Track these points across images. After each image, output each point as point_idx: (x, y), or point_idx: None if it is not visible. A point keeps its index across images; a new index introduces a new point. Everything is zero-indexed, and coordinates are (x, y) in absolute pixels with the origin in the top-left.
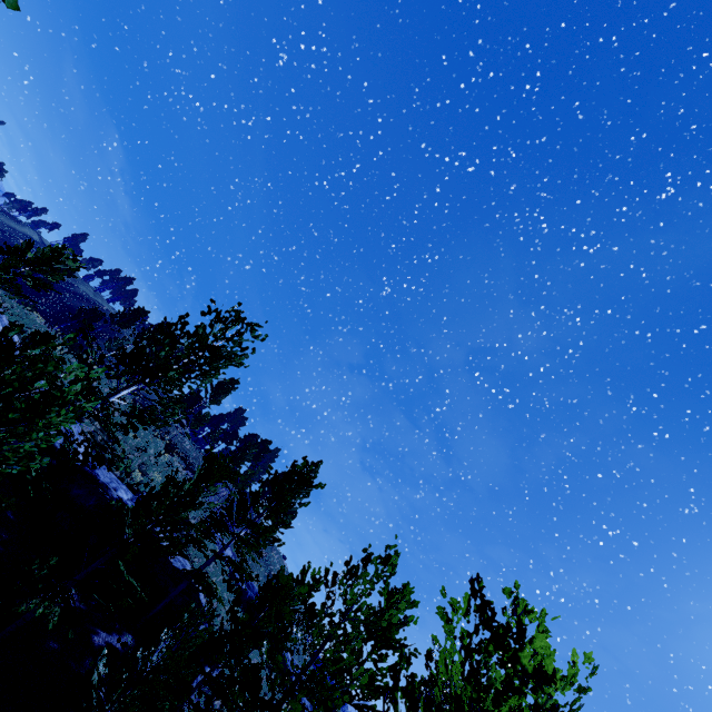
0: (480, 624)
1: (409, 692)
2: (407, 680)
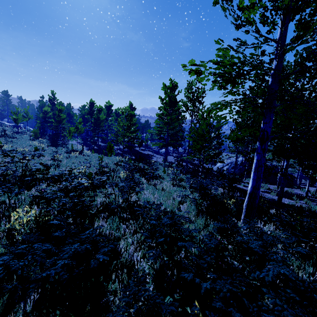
0: None
1: None
2: None
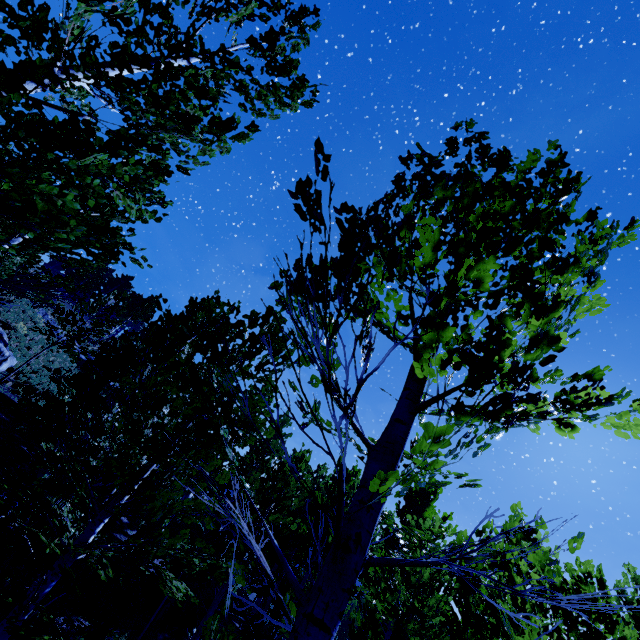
0: None
1: None
2: None
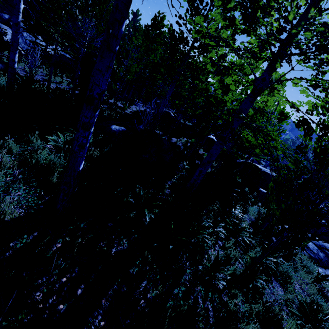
0: (135, 29)
1: (129, 36)
2: (129, 36)
